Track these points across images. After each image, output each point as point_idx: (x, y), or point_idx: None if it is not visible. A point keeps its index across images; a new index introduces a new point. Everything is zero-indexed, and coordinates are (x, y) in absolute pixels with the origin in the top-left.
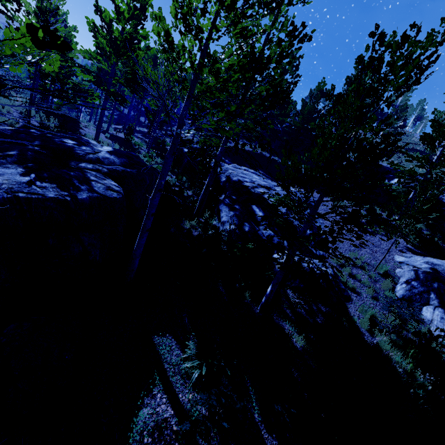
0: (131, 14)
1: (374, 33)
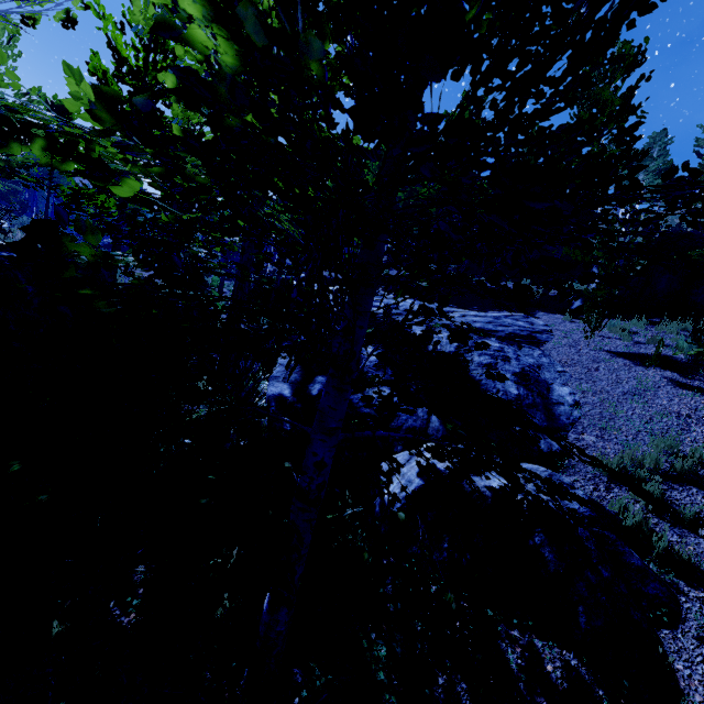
0: (143, 62)
1: None
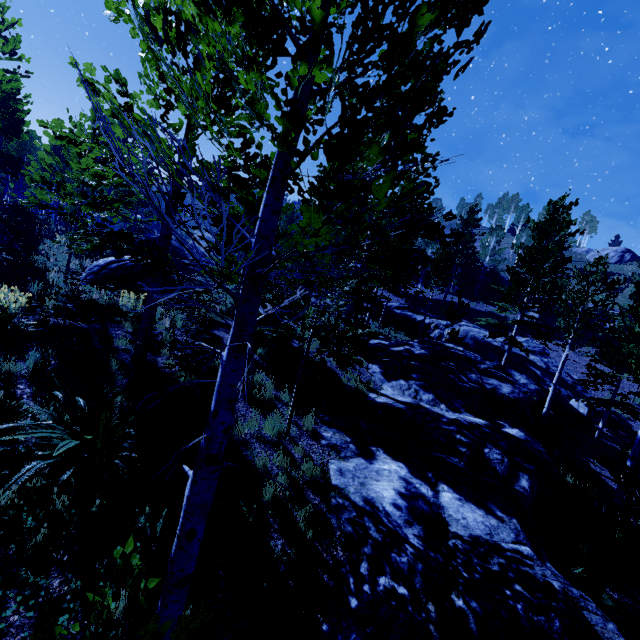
0: None
1: (637, 285)
